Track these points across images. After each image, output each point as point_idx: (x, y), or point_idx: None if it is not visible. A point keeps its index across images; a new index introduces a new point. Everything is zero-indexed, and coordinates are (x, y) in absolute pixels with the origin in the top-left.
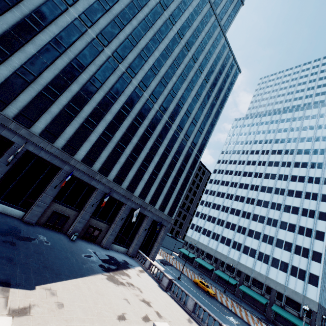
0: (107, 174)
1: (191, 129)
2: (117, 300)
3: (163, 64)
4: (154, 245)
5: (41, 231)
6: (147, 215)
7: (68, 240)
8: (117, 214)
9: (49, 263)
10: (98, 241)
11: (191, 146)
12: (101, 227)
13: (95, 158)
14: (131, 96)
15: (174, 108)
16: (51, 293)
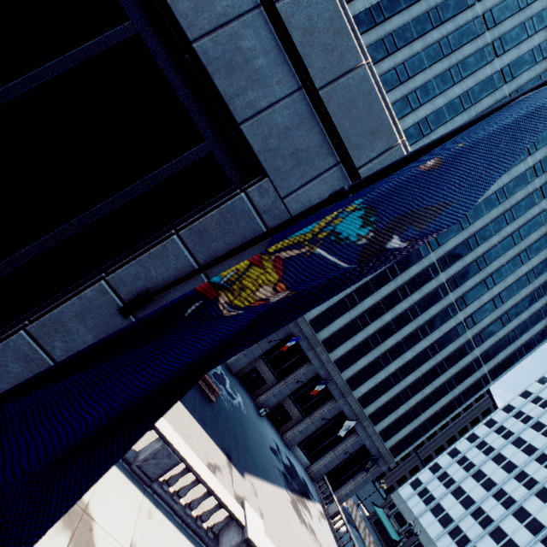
0: (331, 350)
1: (493, 329)
2: (302, 546)
3: (482, 214)
4: (347, 481)
5: (238, 386)
6: (358, 433)
7: (257, 413)
8: (318, 408)
9: (248, 444)
10: (281, 429)
11: (480, 358)
12: (292, 413)
13: (326, 324)
14: (409, 254)
15: (475, 286)
16: (254, 491)
